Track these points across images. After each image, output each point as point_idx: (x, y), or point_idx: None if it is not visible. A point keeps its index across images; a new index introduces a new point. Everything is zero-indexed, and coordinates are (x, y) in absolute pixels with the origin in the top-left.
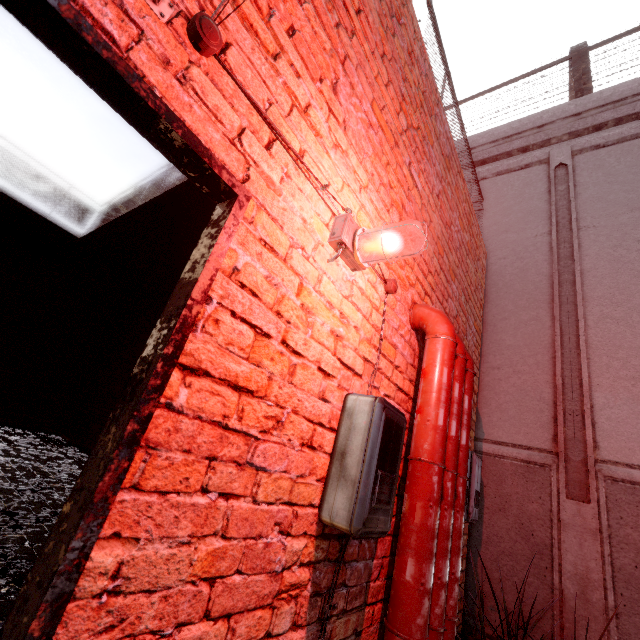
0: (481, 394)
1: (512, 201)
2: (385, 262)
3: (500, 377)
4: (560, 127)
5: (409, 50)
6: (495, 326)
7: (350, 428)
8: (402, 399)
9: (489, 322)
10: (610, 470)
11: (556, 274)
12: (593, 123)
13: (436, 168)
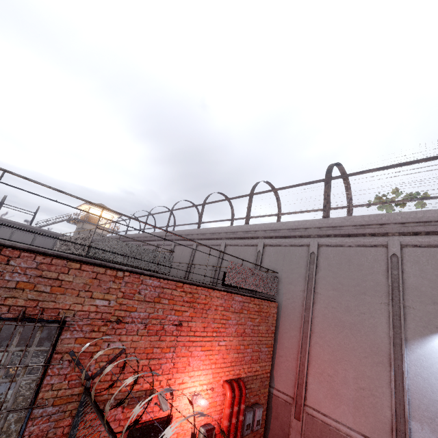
0: (275, 367)
1: (294, 265)
2: (210, 383)
3: (282, 361)
4: (313, 231)
5: (215, 308)
6: (282, 335)
7: (200, 437)
8: (221, 411)
9: (280, 332)
10: (307, 410)
11: (303, 317)
12: (326, 233)
13: (233, 323)
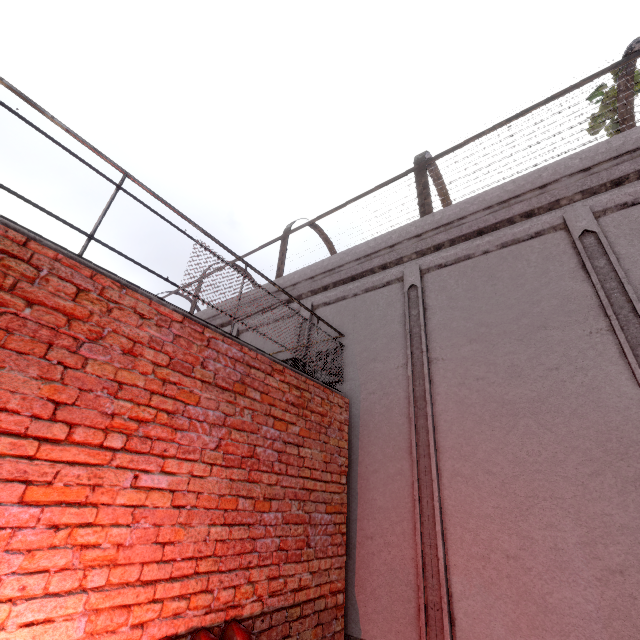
0: (358, 574)
1: (378, 323)
2: None
3: (373, 550)
4: (407, 247)
5: (128, 347)
6: (368, 480)
7: None
8: None
9: (363, 475)
10: None
11: (413, 419)
12: (433, 243)
13: (210, 418)
